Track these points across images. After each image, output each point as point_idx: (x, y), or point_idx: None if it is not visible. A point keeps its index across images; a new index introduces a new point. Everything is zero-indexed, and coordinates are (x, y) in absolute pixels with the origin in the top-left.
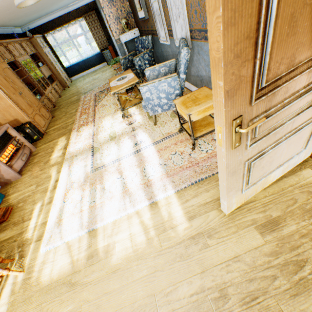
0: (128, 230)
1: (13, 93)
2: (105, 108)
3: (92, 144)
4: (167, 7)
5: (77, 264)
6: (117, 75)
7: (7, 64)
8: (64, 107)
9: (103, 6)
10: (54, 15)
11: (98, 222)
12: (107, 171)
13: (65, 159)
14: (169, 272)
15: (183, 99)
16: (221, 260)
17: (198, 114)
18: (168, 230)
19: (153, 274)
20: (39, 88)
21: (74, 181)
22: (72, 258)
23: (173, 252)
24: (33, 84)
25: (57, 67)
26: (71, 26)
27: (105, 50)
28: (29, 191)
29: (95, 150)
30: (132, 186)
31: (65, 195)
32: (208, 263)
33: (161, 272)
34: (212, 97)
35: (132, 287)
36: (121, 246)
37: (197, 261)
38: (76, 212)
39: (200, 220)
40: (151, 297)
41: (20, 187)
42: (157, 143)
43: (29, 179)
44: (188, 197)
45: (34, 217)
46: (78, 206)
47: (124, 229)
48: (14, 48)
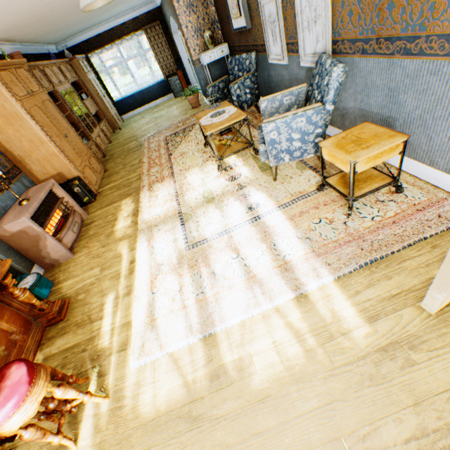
0: (269, 336)
1: (57, 136)
2: (186, 158)
3: (177, 208)
4: (292, 9)
5: (195, 387)
6: (213, 109)
7: (47, 95)
8: (119, 156)
9: (179, 13)
10: (103, 27)
11: (216, 323)
12: (213, 248)
13: (138, 231)
14: (357, 403)
15: (336, 141)
16: (443, 385)
17: (366, 162)
18: (337, 338)
19: (330, 405)
20: (85, 130)
21: (161, 262)
22: (185, 378)
23: (356, 371)
24: (77, 123)
25: (105, 100)
26: (125, 42)
27: (172, 77)
28: (91, 277)
29: (184, 218)
30: (259, 271)
31: (152, 282)
32: (422, 389)
33: (342, 403)
34: (387, 137)
35: (299, 426)
36: (263, 361)
37: (401, 386)
38: (176, 309)
39: (388, 322)
40: (335, 442)
41: (75, 271)
42: (285, 206)
43: (87, 259)
44: (357, 286)
45: (108, 315)
46: (177, 299)
47: (261, 335)
48: (52, 74)
